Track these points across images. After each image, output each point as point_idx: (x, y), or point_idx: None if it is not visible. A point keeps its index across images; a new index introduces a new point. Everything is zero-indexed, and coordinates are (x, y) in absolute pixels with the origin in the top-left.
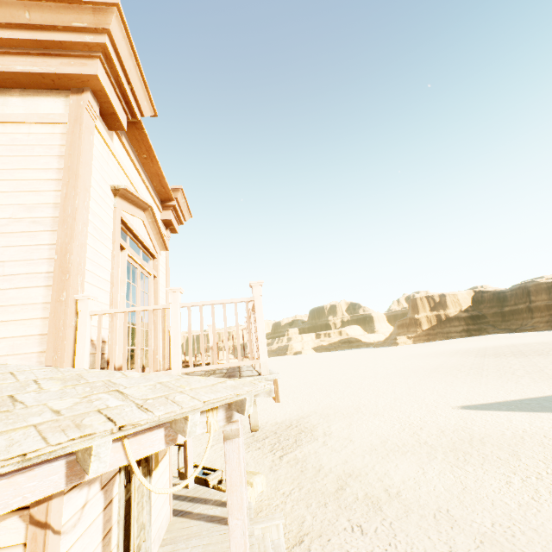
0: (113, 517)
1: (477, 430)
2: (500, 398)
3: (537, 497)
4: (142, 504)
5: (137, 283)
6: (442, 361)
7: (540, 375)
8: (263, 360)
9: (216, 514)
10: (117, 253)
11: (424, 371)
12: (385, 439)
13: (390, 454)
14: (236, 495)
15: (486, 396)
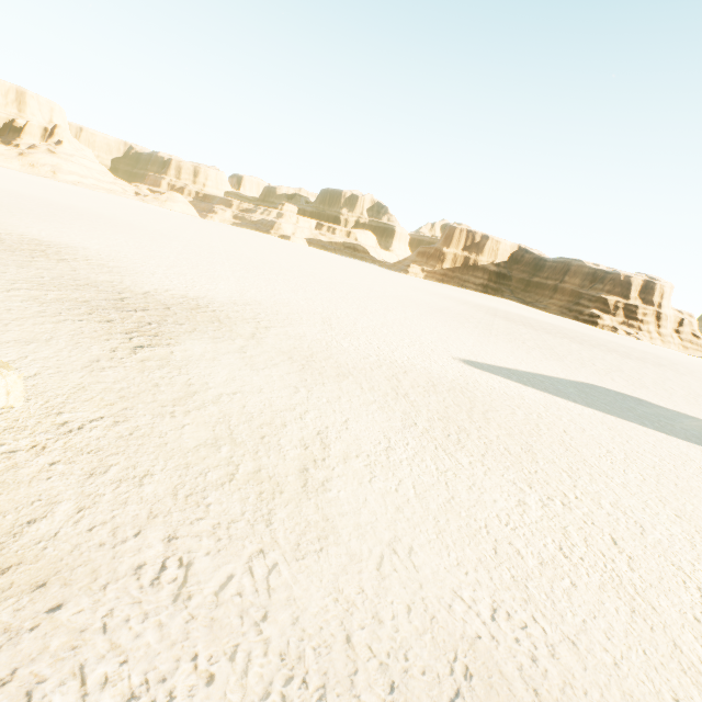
0: None
1: (481, 398)
2: (511, 364)
3: (568, 548)
4: None
5: None
6: (450, 305)
7: (551, 354)
8: None
9: None
10: None
11: (429, 307)
12: (346, 372)
13: (344, 398)
14: None
15: (495, 357)
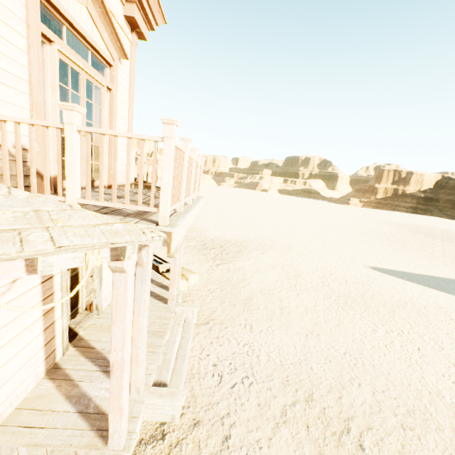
0: (55, 287)
1: (373, 288)
2: (408, 269)
3: (390, 346)
4: (93, 278)
5: (80, 91)
6: (377, 228)
7: (453, 261)
8: (162, 211)
9: (155, 291)
10: (36, 44)
11: (359, 231)
12: (299, 274)
13: (297, 285)
14: (120, 313)
15: (397, 265)
